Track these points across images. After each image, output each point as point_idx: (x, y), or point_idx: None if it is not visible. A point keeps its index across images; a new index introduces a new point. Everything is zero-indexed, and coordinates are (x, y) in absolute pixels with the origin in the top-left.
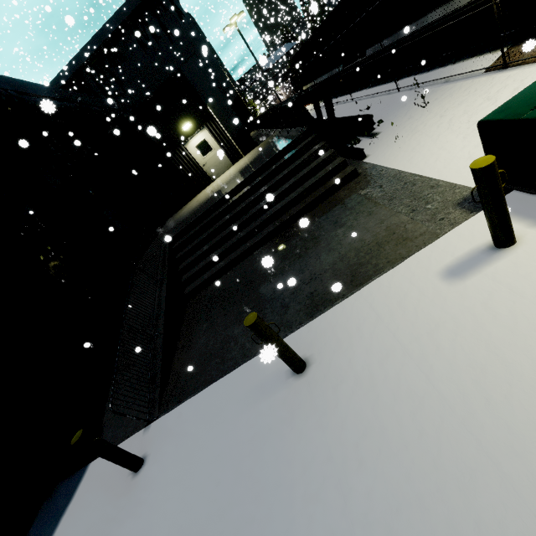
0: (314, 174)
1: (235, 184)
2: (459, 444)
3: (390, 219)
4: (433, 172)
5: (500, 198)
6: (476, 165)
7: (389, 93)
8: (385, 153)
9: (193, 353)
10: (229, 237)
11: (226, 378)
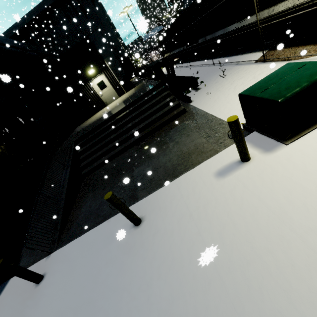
0: (162, 109)
1: (117, 110)
2: (206, 266)
3: (197, 140)
4: (222, 115)
5: (241, 137)
6: (229, 119)
7: (209, 65)
8: (201, 101)
9: (82, 211)
10: (111, 141)
11: (98, 227)
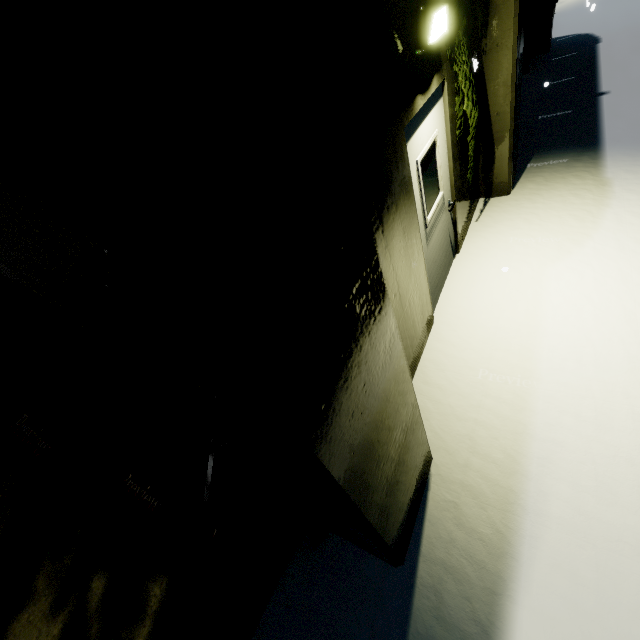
0: None
1: None
2: None
3: None
4: None
5: None
6: None
7: None
8: None
9: None
10: None
11: None
